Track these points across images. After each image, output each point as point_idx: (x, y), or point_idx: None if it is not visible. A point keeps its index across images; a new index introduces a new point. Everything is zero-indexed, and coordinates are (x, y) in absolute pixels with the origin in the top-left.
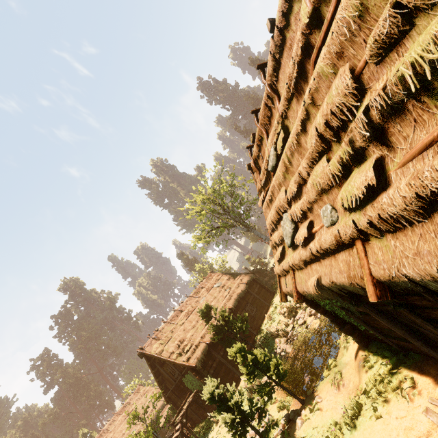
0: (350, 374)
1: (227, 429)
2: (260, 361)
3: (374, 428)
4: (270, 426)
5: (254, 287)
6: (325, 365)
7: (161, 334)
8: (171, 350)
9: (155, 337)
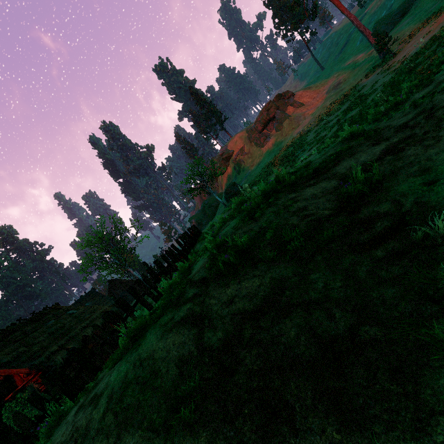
0: None
1: None
2: None
3: None
4: None
5: None
6: None
7: None
8: None
9: None
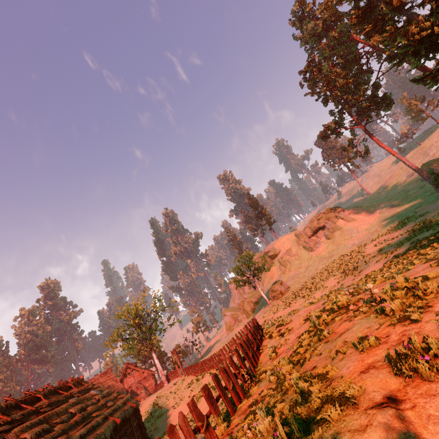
0: None
1: None
2: None
3: None
4: None
5: None
6: None
7: None
8: None
9: None
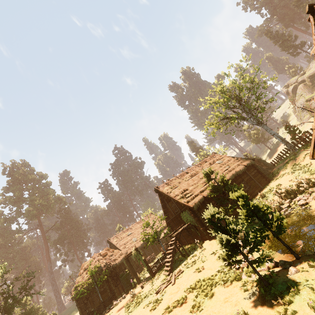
0: None
1: (208, 254)
2: (261, 211)
3: None
4: (263, 259)
5: (252, 171)
6: None
7: (171, 182)
8: (176, 193)
9: (166, 183)
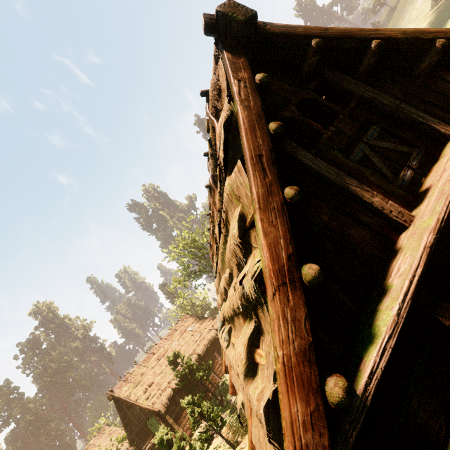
0: None
1: None
2: (205, 412)
3: None
4: None
5: None
6: None
7: (131, 376)
8: (139, 394)
9: (125, 379)
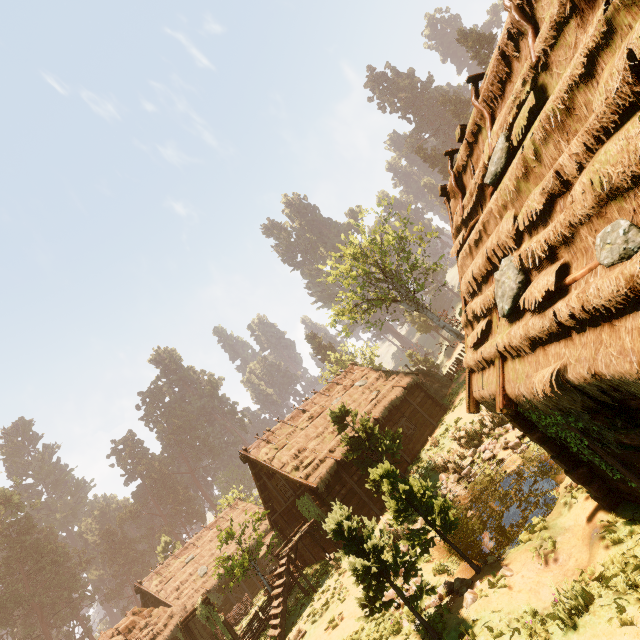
0: (572, 545)
1: (351, 581)
2: (417, 497)
3: (616, 638)
4: (423, 590)
5: (417, 395)
6: (521, 526)
7: (273, 436)
8: (285, 460)
9: (264, 438)
